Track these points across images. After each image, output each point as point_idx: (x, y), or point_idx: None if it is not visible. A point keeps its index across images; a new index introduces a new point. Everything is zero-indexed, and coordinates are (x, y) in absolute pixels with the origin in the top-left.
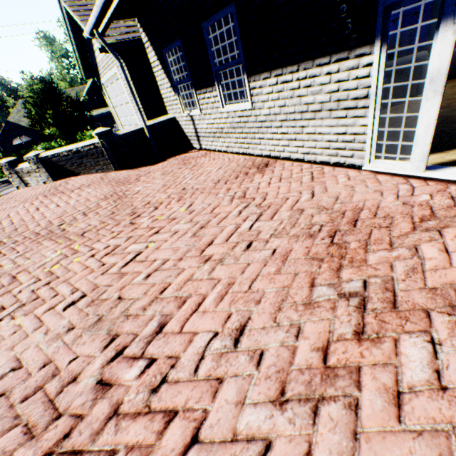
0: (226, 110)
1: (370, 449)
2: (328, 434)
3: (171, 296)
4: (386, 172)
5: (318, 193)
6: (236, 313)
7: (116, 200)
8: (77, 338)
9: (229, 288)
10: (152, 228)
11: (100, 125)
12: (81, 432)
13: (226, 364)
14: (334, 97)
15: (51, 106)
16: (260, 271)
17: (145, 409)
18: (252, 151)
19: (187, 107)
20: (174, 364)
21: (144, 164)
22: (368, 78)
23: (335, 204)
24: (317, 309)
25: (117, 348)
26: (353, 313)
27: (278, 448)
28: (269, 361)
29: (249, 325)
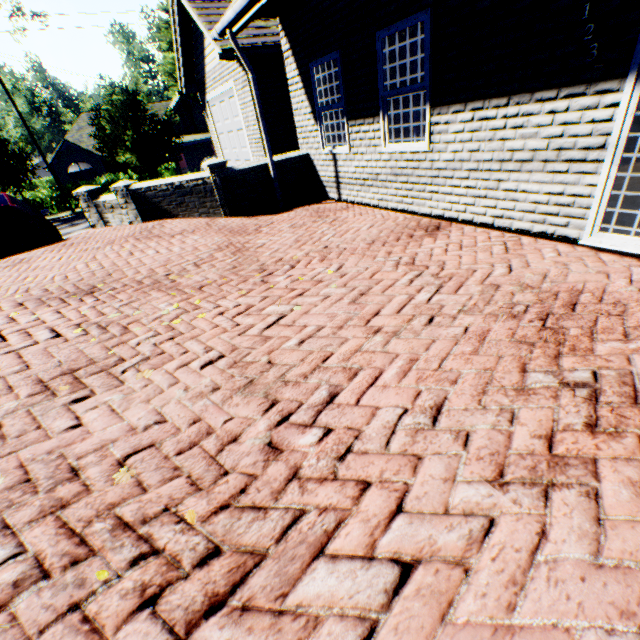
0: (390, 149)
1: (617, 535)
2: (564, 517)
3: (337, 366)
4: (614, 249)
5: (518, 268)
6: (426, 391)
7: (235, 253)
8: (226, 399)
9: (413, 365)
10: (292, 289)
11: (183, 157)
12: (259, 490)
13: (423, 441)
14: (554, 145)
15: (132, 125)
16: (450, 350)
17: (332, 475)
18: (417, 208)
19: (329, 143)
20: (357, 435)
21: (263, 213)
22: (608, 122)
23: (543, 282)
24: (533, 396)
25: (280, 414)
26: (581, 404)
27: (504, 525)
28: (479, 443)
29: (445, 405)
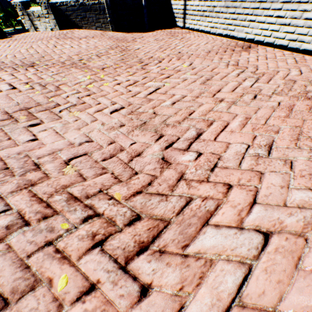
0: None
1: None
2: None
3: (198, 118)
4: None
5: (305, 72)
6: (259, 136)
7: (121, 51)
8: (129, 131)
9: (248, 121)
10: (162, 74)
11: None
12: (160, 184)
13: (263, 164)
14: None
15: None
16: (271, 114)
17: (206, 179)
18: (236, 33)
19: None
20: (219, 158)
21: (135, 31)
22: None
23: None
24: None
25: (166, 142)
26: None
27: None
28: (300, 168)
29: (273, 144)
